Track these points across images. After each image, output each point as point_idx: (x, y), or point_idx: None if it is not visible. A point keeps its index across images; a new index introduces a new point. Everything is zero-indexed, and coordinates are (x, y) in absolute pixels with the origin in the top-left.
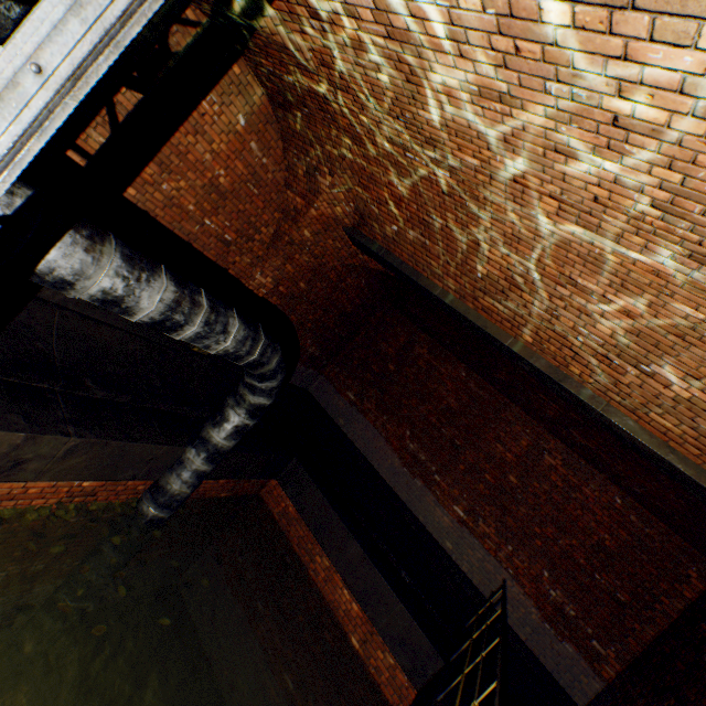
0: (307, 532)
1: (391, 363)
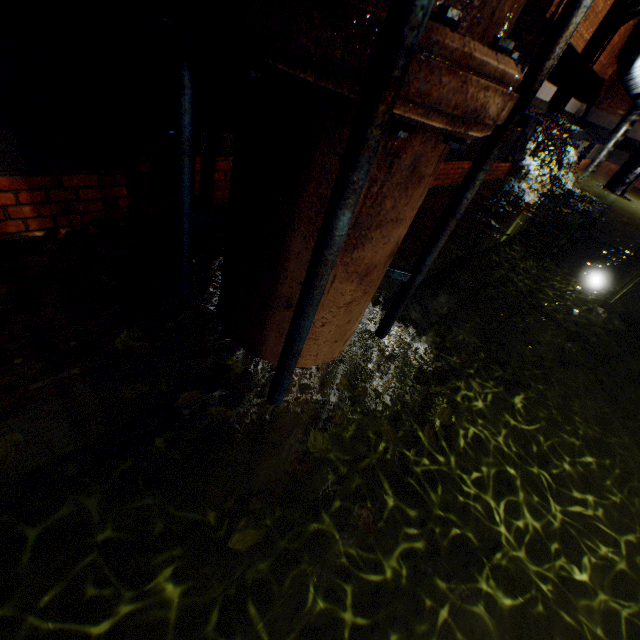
0: None
1: None
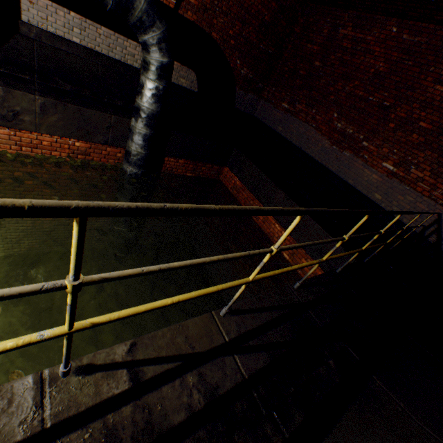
0: (248, 194)
1: (316, 61)
